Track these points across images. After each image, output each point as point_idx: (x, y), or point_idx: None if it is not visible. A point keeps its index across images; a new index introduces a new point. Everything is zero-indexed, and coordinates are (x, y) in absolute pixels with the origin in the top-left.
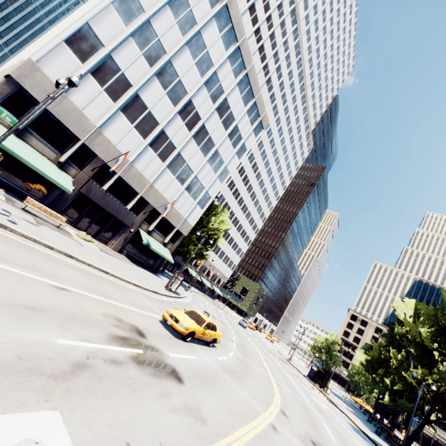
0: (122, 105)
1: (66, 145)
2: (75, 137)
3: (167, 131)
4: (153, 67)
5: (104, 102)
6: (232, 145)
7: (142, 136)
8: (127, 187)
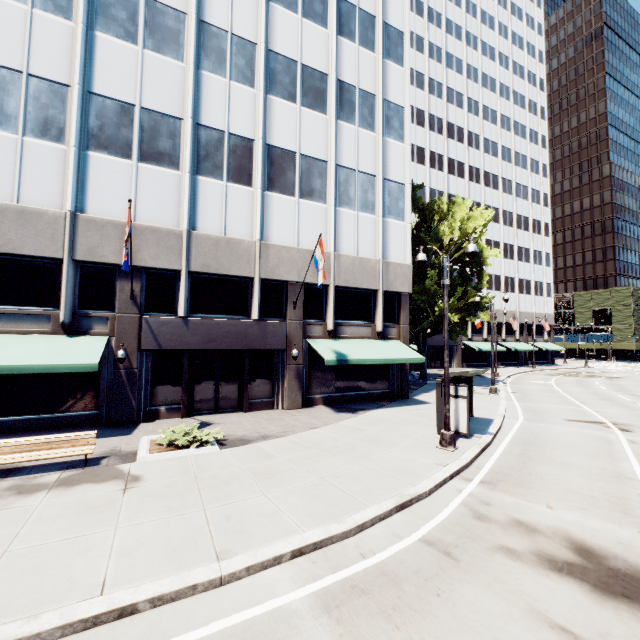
0: (82, 137)
1: (55, 288)
2: (57, 262)
3: (208, 121)
4: (76, 17)
5: (44, 159)
6: (363, 47)
7: (169, 168)
8: (223, 282)
